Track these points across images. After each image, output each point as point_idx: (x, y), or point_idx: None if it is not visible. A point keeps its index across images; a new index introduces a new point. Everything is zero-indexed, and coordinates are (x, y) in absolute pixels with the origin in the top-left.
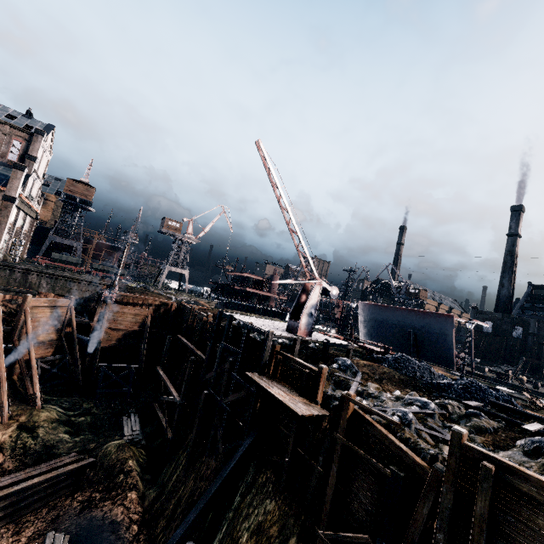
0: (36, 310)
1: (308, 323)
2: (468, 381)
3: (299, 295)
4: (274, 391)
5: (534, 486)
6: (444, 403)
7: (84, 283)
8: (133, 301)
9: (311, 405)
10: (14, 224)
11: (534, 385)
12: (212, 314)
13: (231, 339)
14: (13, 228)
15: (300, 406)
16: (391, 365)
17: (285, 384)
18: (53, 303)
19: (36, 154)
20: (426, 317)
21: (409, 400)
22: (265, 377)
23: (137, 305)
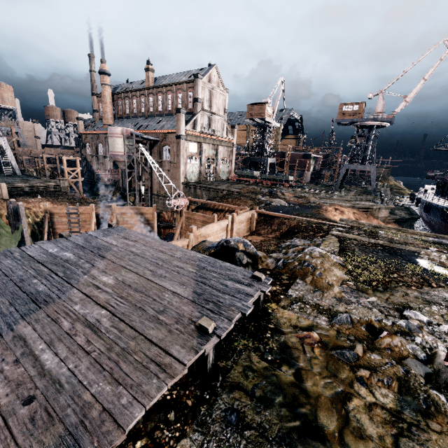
0: (125, 216)
1: None
2: None
3: None
4: None
5: None
6: None
7: (224, 192)
8: (221, 207)
9: None
10: (200, 154)
11: None
12: (288, 227)
13: None
14: (199, 157)
15: None
16: None
17: None
18: (138, 210)
19: (197, 95)
20: None
21: None
22: None
23: (222, 212)
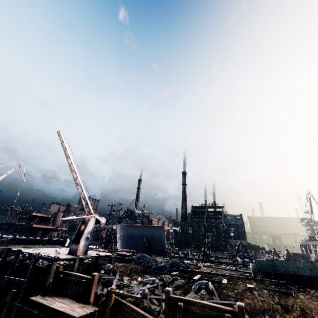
0: None
1: (85, 245)
2: (172, 261)
3: (80, 226)
4: (56, 305)
5: (197, 307)
6: (162, 277)
7: None
8: None
9: (86, 306)
10: None
11: (198, 256)
12: None
13: (16, 271)
14: None
15: (77, 310)
16: (136, 262)
17: (65, 297)
18: None
19: None
20: (152, 229)
21: (145, 281)
22: (48, 296)
23: None
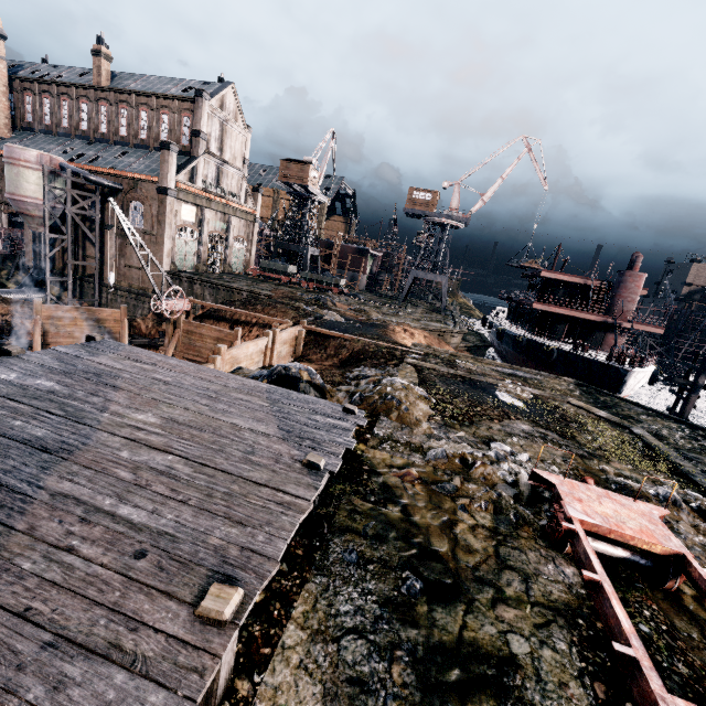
0: (61, 322)
1: None
2: None
3: None
4: None
5: None
6: None
7: (244, 294)
8: (245, 318)
9: None
10: (201, 227)
11: None
12: (350, 351)
13: None
14: (199, 231)
15: None
16: None
17: None
18: (89, 314)
19: (200, 126)
20: None
21: None
22: None
23: (248, 325)
